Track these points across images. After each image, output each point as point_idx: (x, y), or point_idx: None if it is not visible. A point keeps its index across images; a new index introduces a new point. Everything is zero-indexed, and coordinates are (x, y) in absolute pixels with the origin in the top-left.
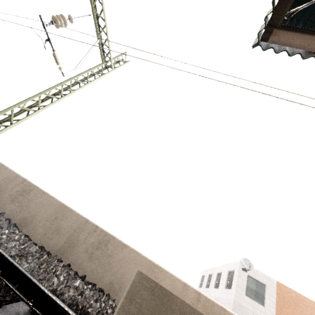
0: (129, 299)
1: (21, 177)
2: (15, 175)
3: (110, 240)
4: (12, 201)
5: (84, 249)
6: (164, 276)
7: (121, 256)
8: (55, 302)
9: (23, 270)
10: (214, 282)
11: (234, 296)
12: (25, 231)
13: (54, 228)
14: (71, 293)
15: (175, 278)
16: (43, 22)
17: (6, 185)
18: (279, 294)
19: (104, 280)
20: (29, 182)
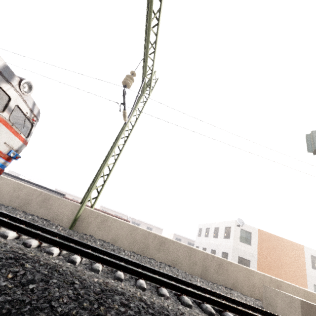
0: (302, 309)
1: (152, 233)
2: (147, 232)
3: (223, 262)
4: (158, 251)
5: (213, 270)
6: (254, 273)
7: (232, 269)
8: (261, 310)
9: (244, 302)
10: (213, 234)
11: (232, 244)
12: (178, 268)
13: (192, 262)
14: (239, 298)
15: (259, 273)
16: (124, 94)
17: (147, 241)
18: (259, 236)
19: (229, 283)
20: (159, 235)
